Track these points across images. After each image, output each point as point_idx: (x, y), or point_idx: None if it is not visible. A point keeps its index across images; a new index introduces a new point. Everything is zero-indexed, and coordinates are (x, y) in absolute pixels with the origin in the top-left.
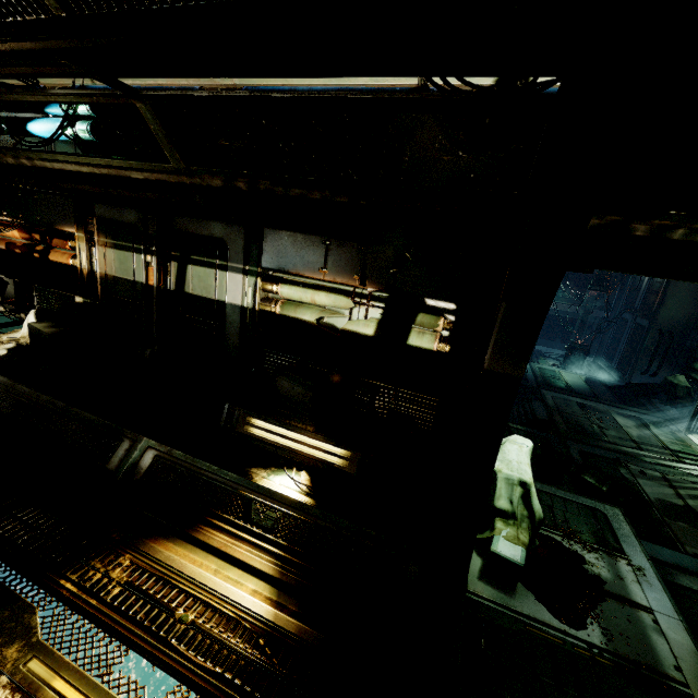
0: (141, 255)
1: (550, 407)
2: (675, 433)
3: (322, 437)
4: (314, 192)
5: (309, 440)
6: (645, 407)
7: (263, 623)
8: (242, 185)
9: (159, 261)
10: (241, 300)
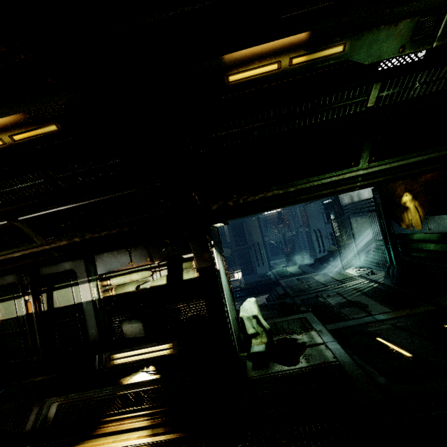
0: (20, 299)
1: (284, 287)
2: (340, 272)
3: (155, 343)
4: (112, 231)
5: (149, 349)
6: (326, 267)
7: (146, 445)
8: (77, 239)
9: (34, 296)
10: (91, 297)
